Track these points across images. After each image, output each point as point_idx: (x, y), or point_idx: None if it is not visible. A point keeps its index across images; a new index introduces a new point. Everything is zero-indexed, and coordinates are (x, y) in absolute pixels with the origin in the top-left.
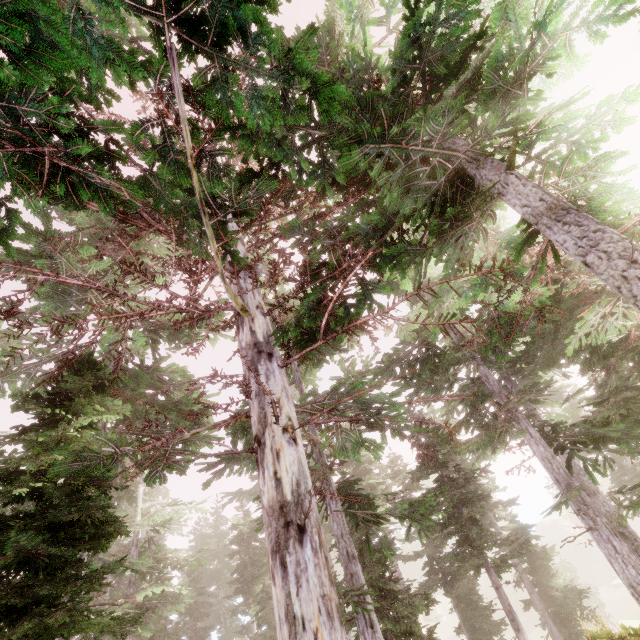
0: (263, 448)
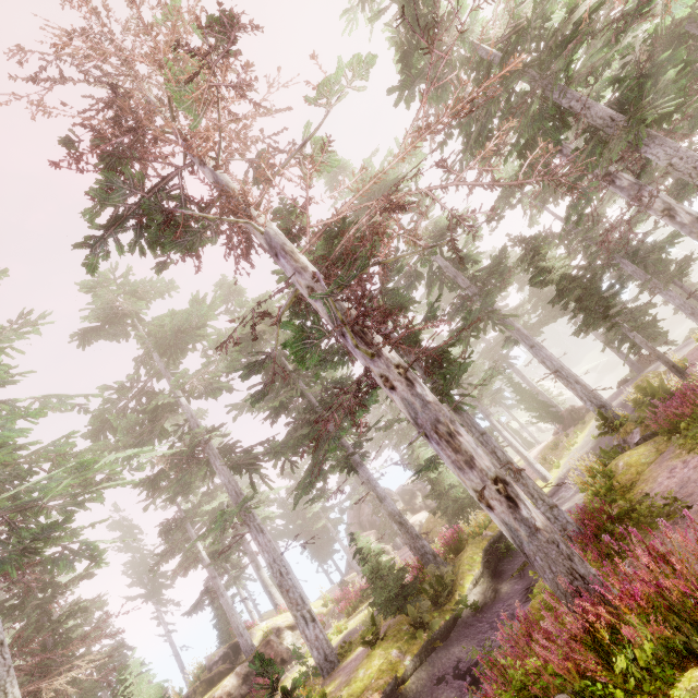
0: (673, 210)
